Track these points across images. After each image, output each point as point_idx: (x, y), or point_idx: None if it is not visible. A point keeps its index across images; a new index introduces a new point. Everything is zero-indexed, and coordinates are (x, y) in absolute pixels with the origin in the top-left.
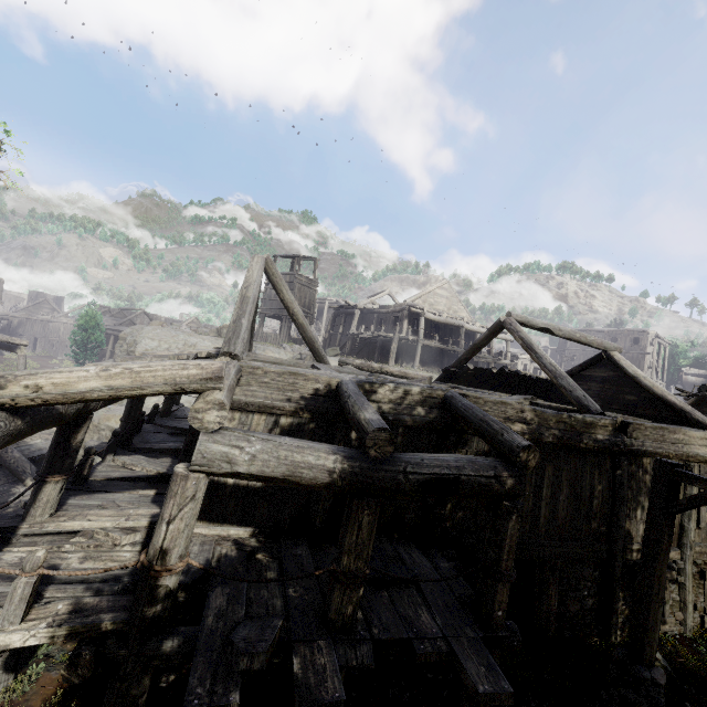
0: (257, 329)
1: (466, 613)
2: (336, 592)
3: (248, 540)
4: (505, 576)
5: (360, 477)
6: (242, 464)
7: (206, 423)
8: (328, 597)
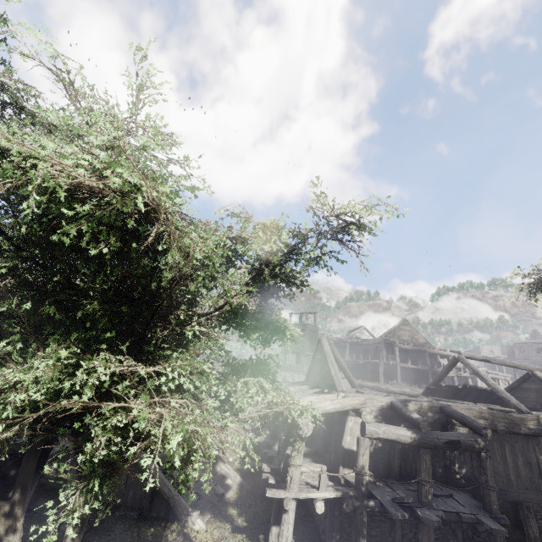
0: (283, 362)
1: (480, 509)
2: (423, 489)
3: (368, 478)
4: (492, 488)
5: (421, 440)
6: (381, 434)
7: (367, 419)
8: (419, 492)
